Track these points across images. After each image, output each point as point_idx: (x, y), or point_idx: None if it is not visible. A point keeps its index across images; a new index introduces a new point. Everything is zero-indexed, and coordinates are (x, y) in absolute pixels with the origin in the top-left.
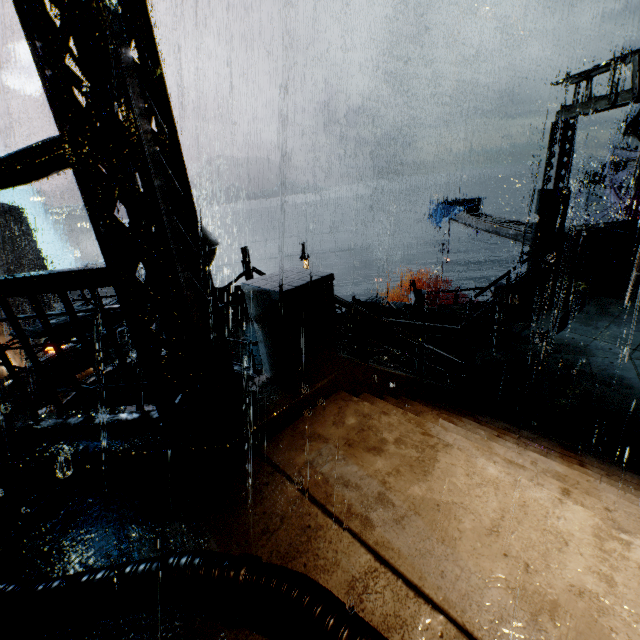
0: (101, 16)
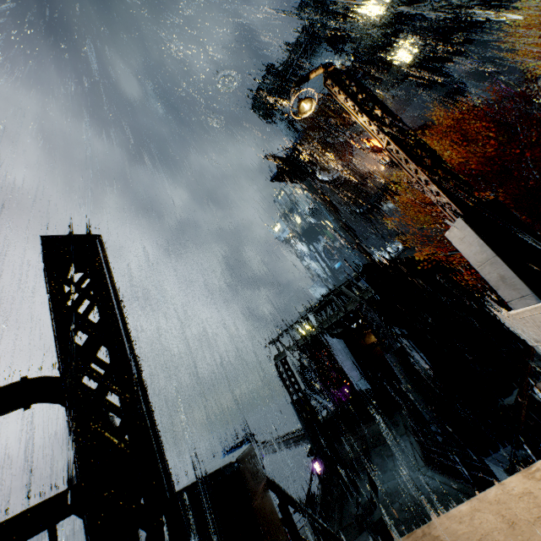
0: (113, 292)
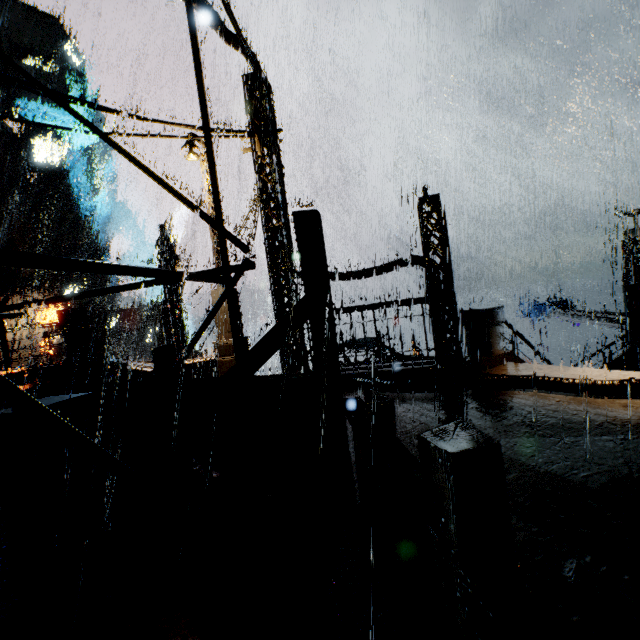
0: (445, 228)
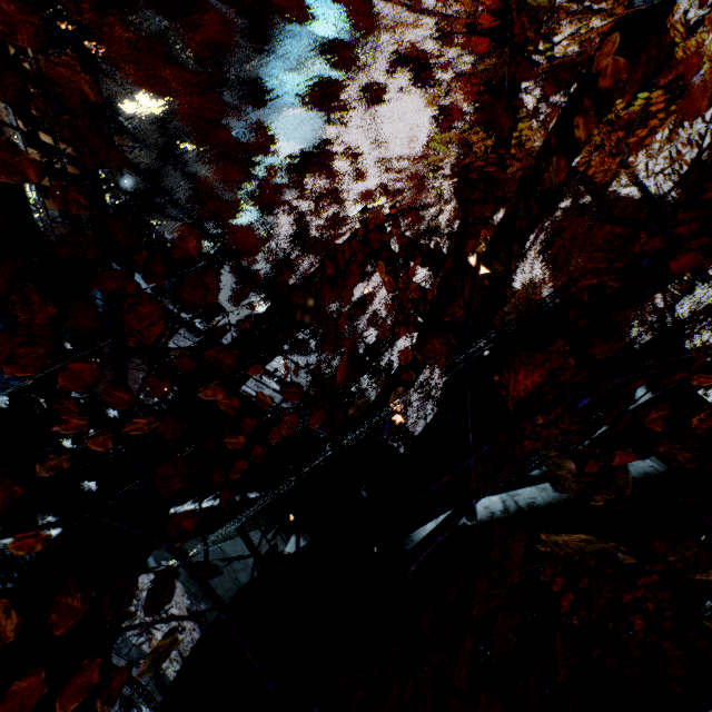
0: None
